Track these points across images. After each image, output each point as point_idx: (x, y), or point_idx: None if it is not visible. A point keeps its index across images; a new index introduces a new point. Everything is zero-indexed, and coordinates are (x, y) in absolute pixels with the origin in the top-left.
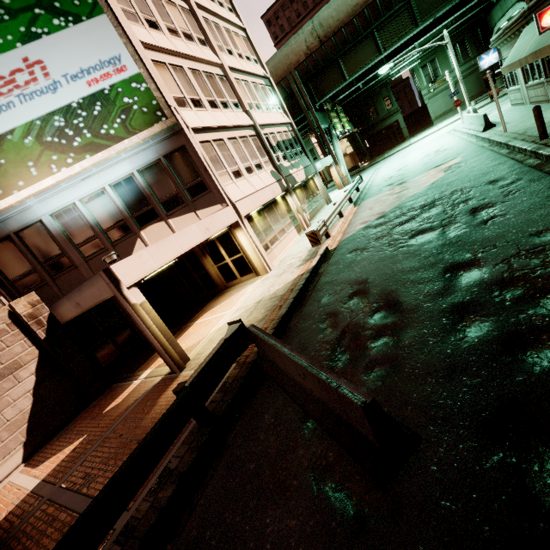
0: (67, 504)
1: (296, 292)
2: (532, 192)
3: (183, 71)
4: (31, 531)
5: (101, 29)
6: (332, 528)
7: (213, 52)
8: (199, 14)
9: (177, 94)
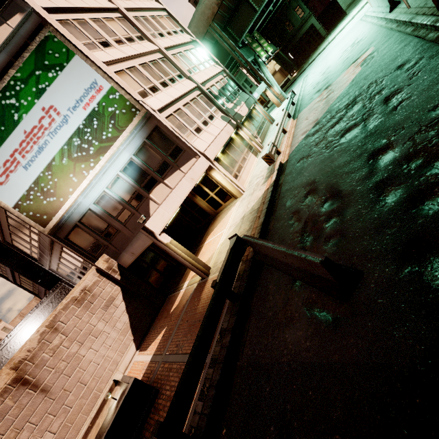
0: (174, 360)
1: (267, 203)
2: (431, 69)
3: (136, 69)
4: (161, 377)
5: (78, 67)
6: (321, 329)
7: (150, 42)
8: (130, 16)
9: (139, 90)
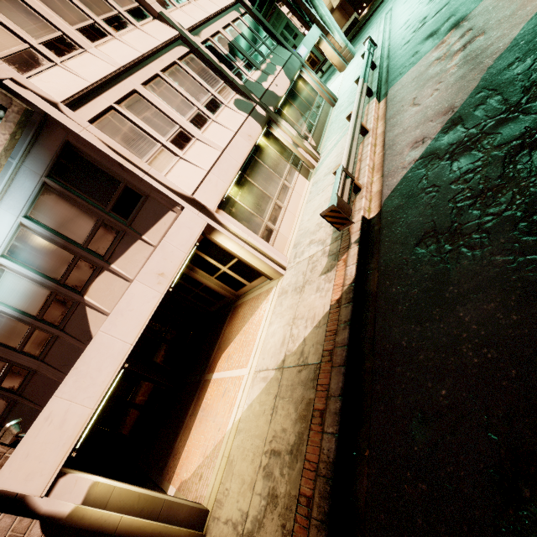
0: None
1: (342, 373)
2: None
3: None
4: None
5: None
6: None
7: None
8: None
9: (12, 48)
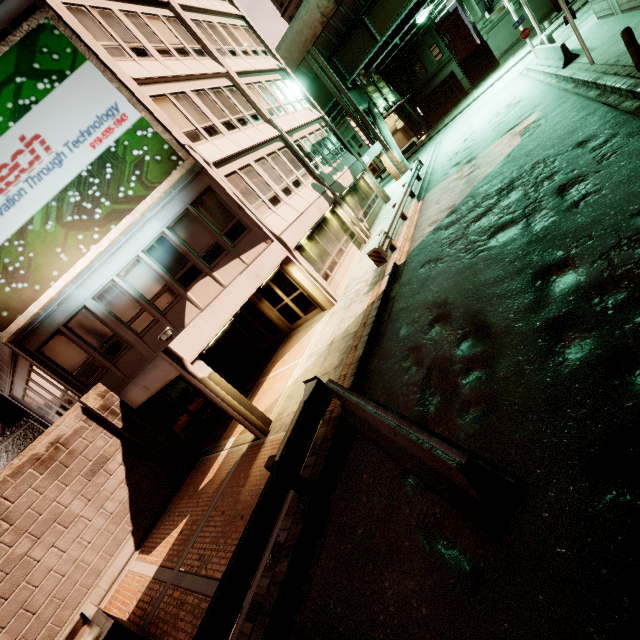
0: (190, 587)
1: (370, 327)
2: (631, 152)
3: (187, 97)
4: (165, 616)
5: (89, 79)
6: (450, 585)
7: (214, 61)
8: (187, 18)
9: (187, 128)
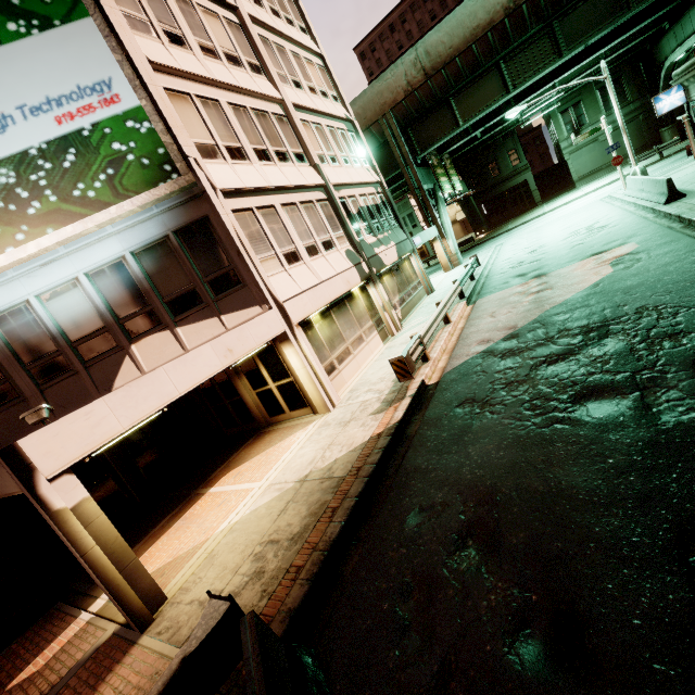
0: None
1: (364, 482)
2: None
3: (219, 107)
4: None
5: (84, 39)
6: None
7: (271, 83)
8: (254, 30)
9: (204, 140)
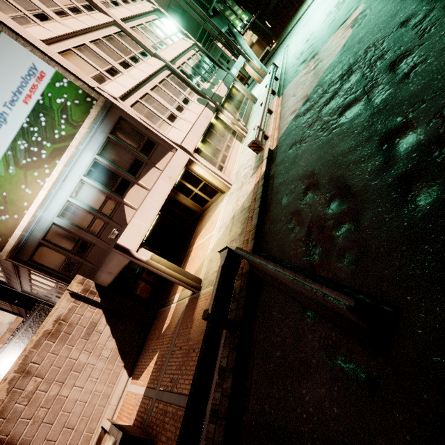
0: (169, 401)
1: (259, 201)
2: None
3: (87, 48)
4: (156, 421)
5: (7, 48)
6: (352, 390)
7: (102, 13)
8: None
9: (93, 73)
